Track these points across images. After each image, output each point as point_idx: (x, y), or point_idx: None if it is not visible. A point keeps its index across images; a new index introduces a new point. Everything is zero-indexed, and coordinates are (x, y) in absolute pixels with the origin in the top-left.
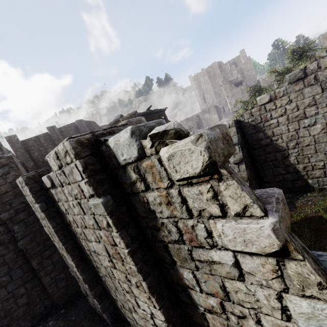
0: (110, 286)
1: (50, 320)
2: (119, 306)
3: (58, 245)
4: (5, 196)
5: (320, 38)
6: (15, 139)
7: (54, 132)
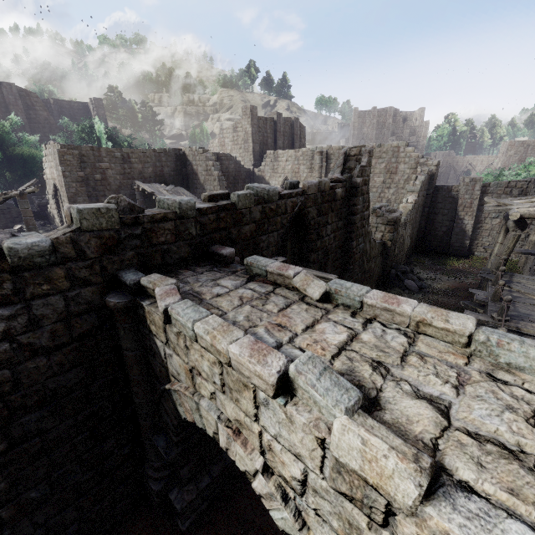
0: (482, 236)
1: (419, 254)
2: (474, 247)
3: (465, 213)
4: (434, 181)
5: (507, 143)
6: (255, 112)
7: (279, 121)
